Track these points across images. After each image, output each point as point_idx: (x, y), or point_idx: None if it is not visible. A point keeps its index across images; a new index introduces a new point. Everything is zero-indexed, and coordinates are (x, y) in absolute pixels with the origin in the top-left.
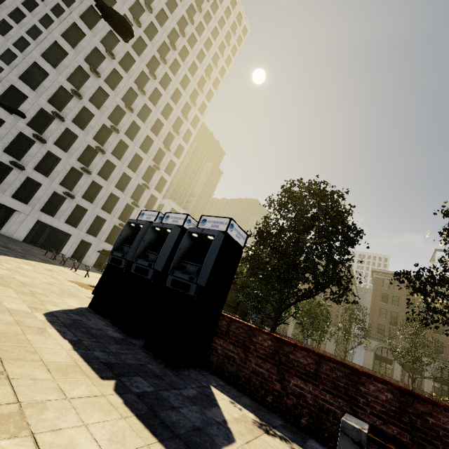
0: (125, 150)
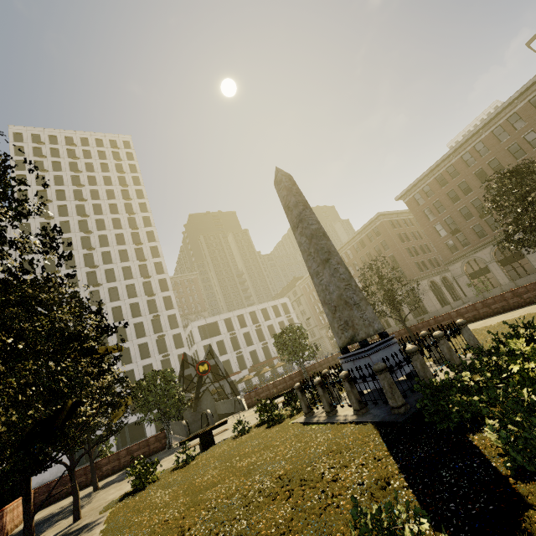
0: (126, 330)
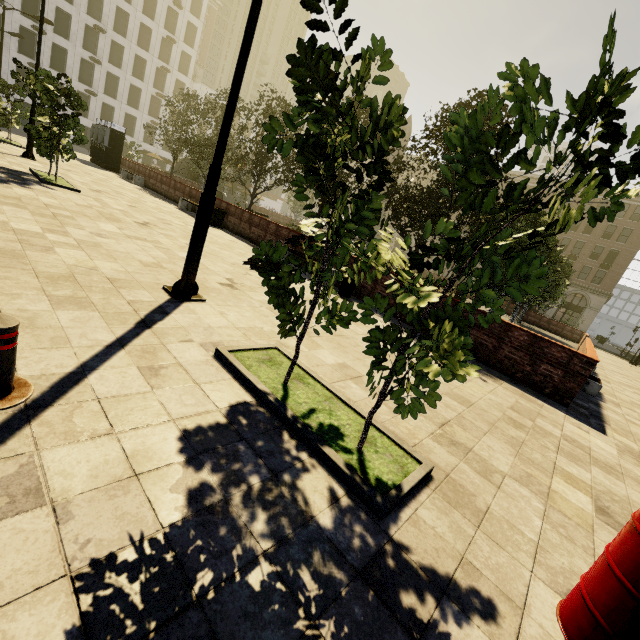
0: (128, 21)
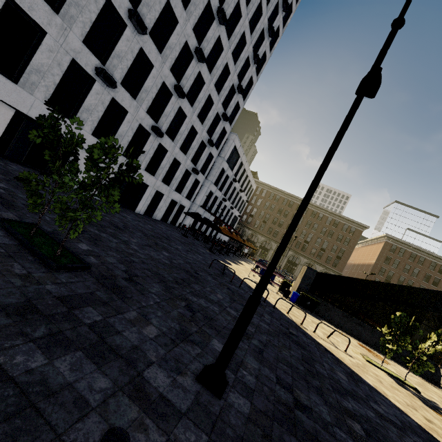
0: (217, 55)
